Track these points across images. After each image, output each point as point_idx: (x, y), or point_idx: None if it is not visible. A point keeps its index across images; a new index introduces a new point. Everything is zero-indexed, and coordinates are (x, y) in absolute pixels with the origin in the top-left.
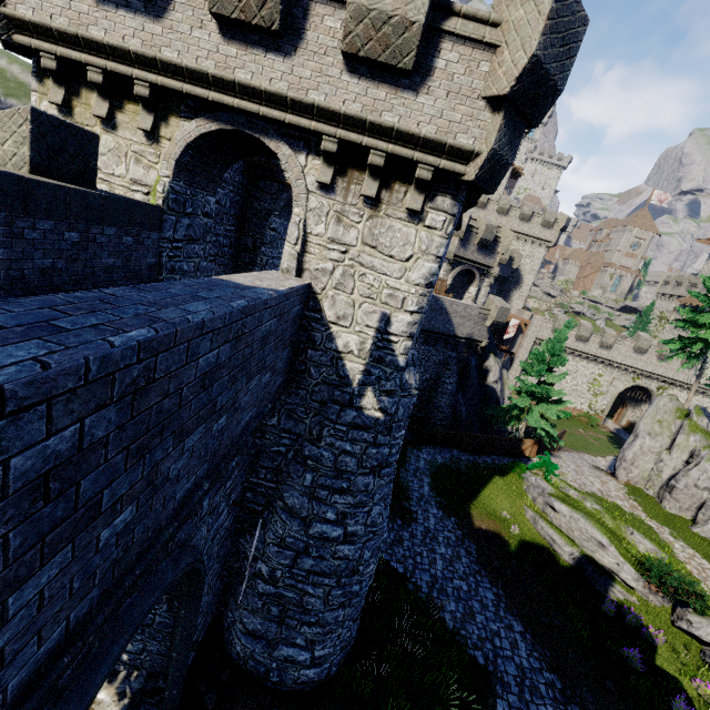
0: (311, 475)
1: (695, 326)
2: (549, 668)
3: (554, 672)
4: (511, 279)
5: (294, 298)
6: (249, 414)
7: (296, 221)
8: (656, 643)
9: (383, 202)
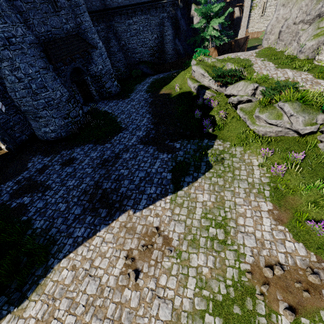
0: None
1: None
2: (152, 124)
3: (153, 125)
4: None
5: None
6: None
7: None
8: (213, 107)
9: None
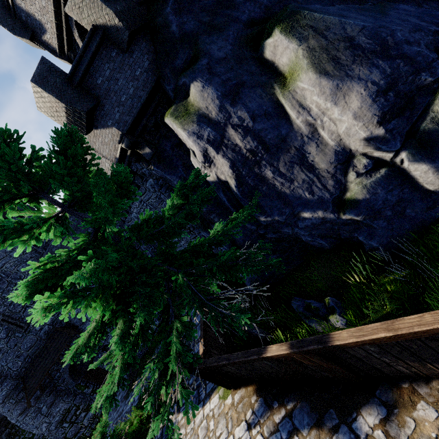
0: None
1: None
2: None
3: None
4: None
5: None
6: None
7: None
8: None
9: None
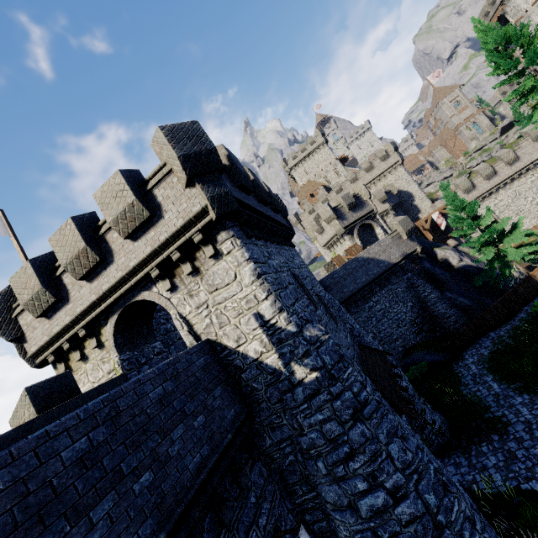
0: (320, 462)
1: (529, 94)
2: None
3: None
4: (403, 199)
5: (188, 358)
6: (196, 455)
7: (174, 317)
8: None
9: (199, 267)
